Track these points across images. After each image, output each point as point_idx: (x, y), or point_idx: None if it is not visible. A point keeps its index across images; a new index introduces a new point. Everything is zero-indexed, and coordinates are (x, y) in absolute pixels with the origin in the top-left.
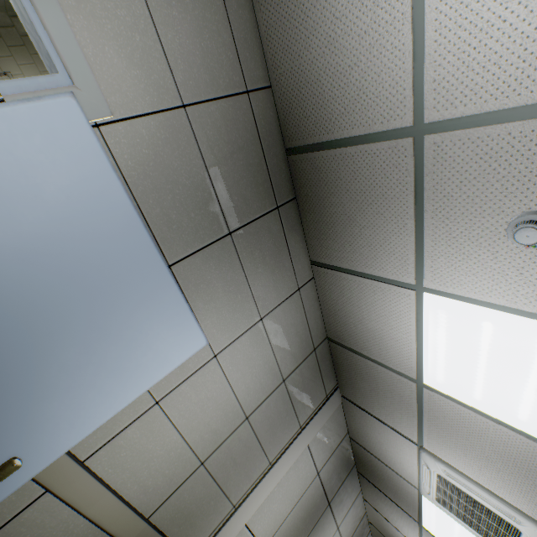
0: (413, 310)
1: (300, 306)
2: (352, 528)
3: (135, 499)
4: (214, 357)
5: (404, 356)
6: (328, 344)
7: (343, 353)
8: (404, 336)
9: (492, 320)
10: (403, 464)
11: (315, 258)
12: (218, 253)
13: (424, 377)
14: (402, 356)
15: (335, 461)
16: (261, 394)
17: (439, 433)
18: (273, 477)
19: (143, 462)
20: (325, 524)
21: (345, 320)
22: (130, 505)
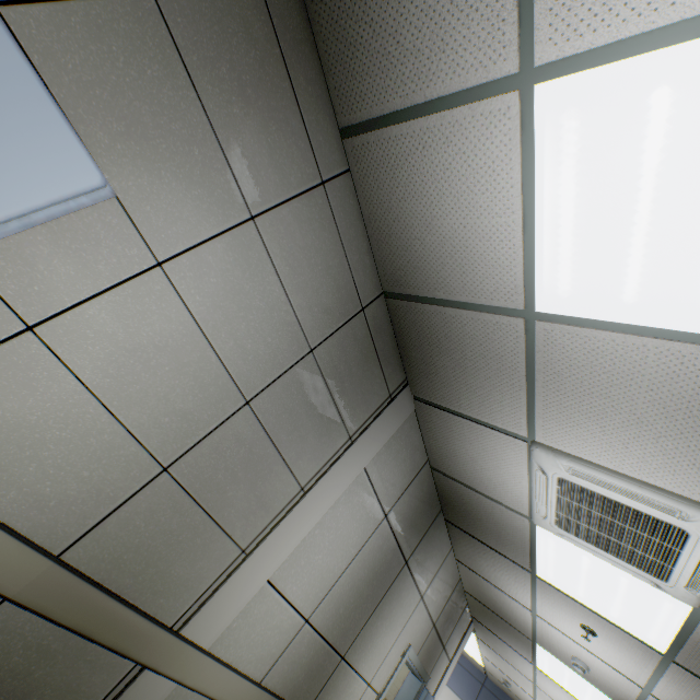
0: (516, 144)
1: (330, 220)
2: (443, 599)
3: (18, 518)
4: (157, 267)
5: (502, 268)
6: (386, 307)
7: (409, 313)
8: (502, 221)
9: (671, 78)
10: (506, 484)
11: (345, 118)
12: (128, 29)
13: (538, 297)
14: (499, 269)
15: (411, 502)
16: (270, 366)
17: (561, 404)
18: (309, 510)
19: (22, 448)
20: (403, 591)
21: (405, 239)
22: (0, 524)
